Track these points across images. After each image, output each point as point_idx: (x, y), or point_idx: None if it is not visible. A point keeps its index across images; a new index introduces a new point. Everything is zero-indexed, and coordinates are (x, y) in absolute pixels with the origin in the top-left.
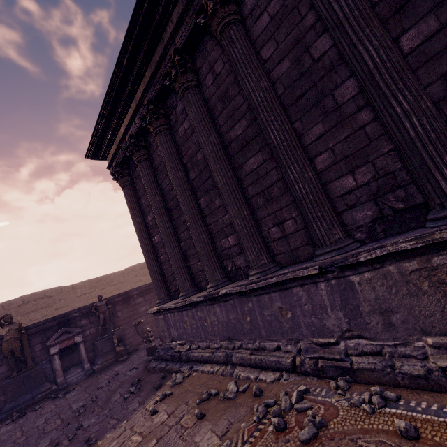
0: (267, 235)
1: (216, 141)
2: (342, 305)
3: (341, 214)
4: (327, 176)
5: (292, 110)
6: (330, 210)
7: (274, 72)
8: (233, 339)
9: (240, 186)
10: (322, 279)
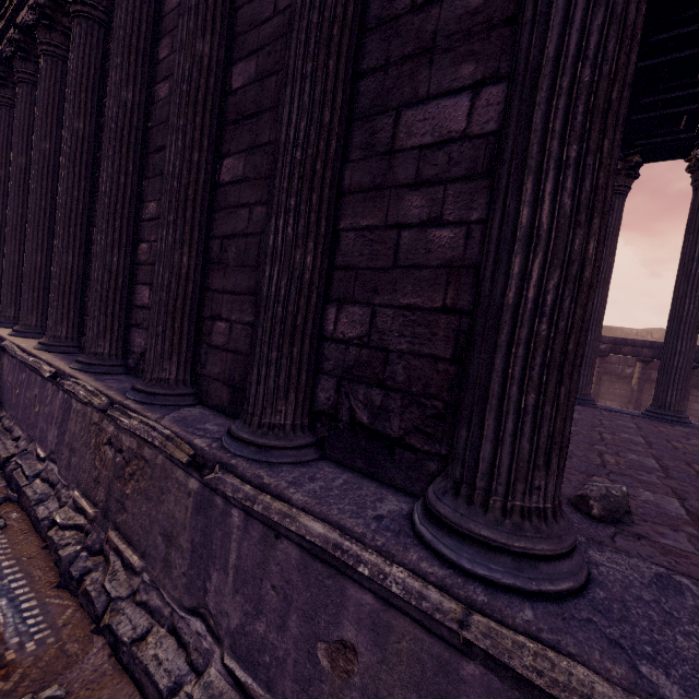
0: (87, 304)
1: (82, 132)
2: (60, 425)
3: (131, 327)
4: (139, 273)
5: (150, 160)
6: (116, 316)
7: (158, 88)
8: (3, 406)
9: (90, 219)
10: (61, 387)
